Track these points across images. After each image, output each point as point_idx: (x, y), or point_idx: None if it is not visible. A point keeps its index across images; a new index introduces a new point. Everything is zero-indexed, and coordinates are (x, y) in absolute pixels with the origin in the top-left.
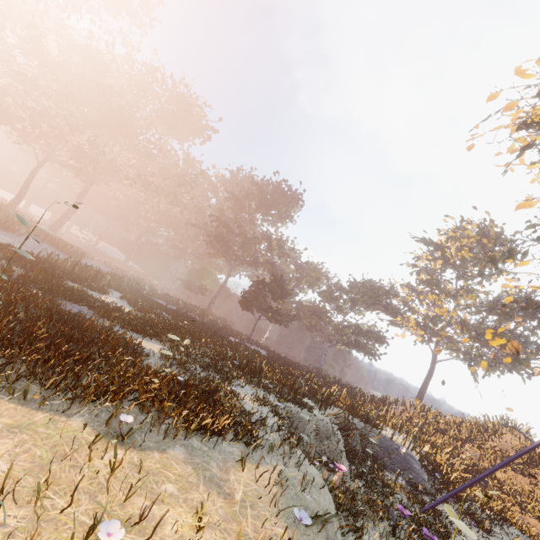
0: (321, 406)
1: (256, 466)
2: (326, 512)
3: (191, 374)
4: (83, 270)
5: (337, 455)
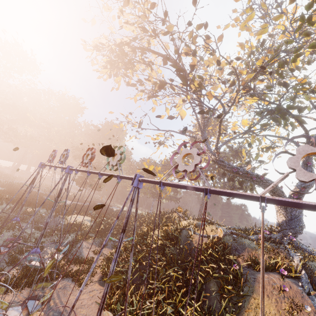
0: None
1: None
2: None
3: None
4: None
5: None
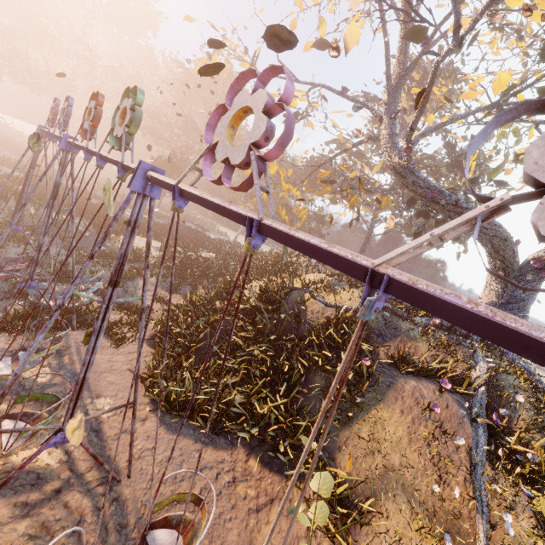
0: (1, 194)
1: None
2: None
3: None
4: None
5: None
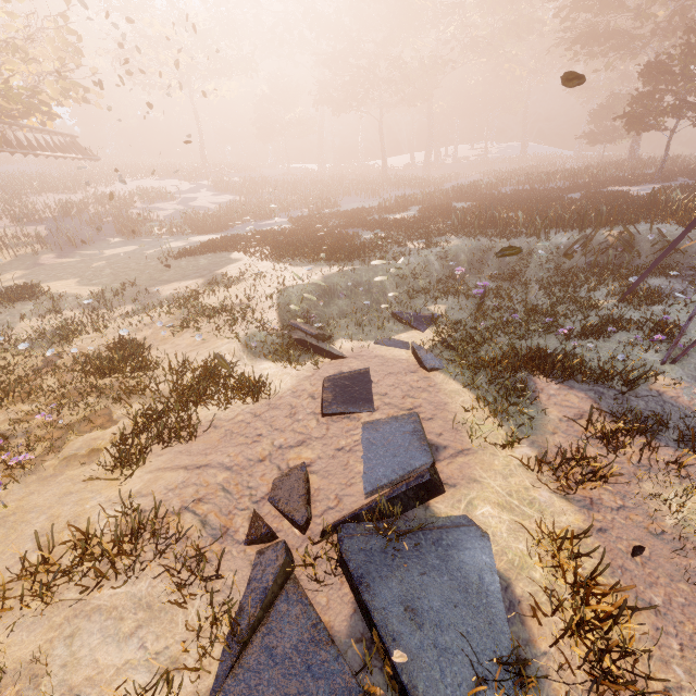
0: (538, 230)
1: (331, 265)
2: (363, 278)
3: (360, 241)
4: (405, 200)
5: (525, 269)
